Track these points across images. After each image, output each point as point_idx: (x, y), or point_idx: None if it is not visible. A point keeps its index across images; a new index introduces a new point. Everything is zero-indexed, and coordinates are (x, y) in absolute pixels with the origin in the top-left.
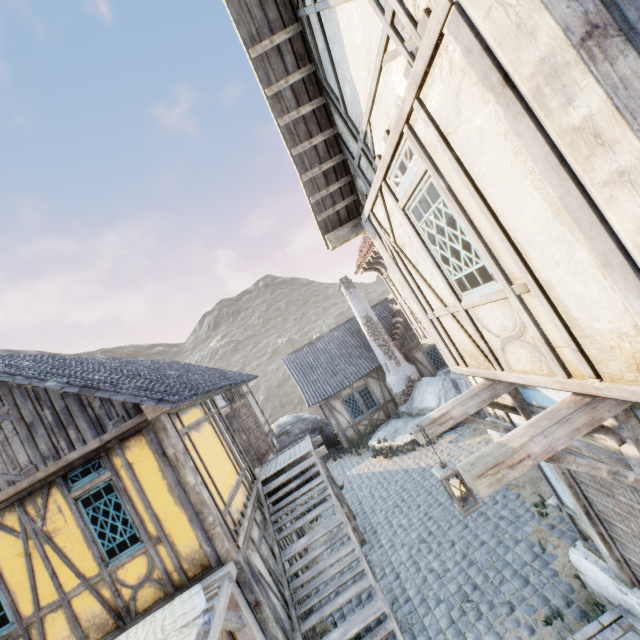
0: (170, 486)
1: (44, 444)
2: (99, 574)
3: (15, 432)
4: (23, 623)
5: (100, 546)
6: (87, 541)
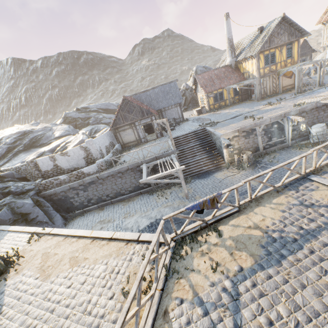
0: (297, 50)
1: (289, 38)
2: (285, 60)
3: (286, 35)
4: (276, 63)
5: (286, 56)
6: (286, 55)
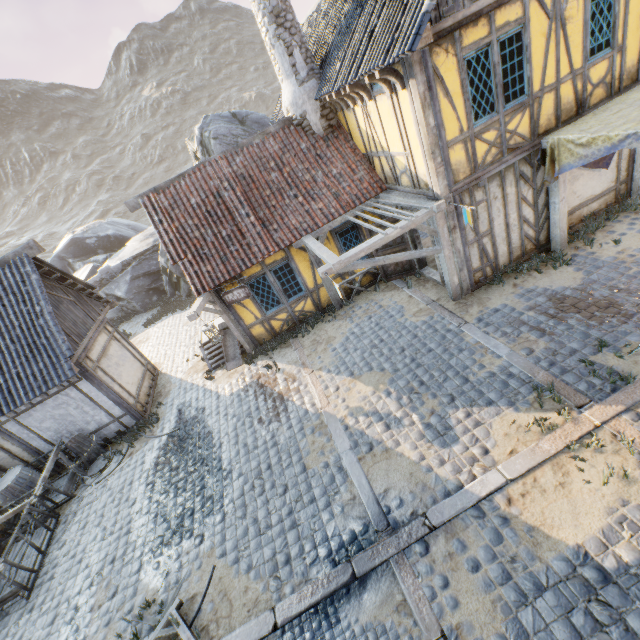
0: None
1: None
2: (581, 68)
3: None
4: (532, 97)
5: (588, 44)
6: (585, 35)
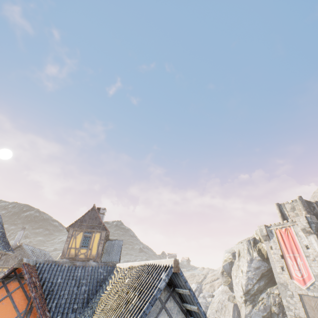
0: None
1: None
2: None
3: None
4: None
5: None
6: None
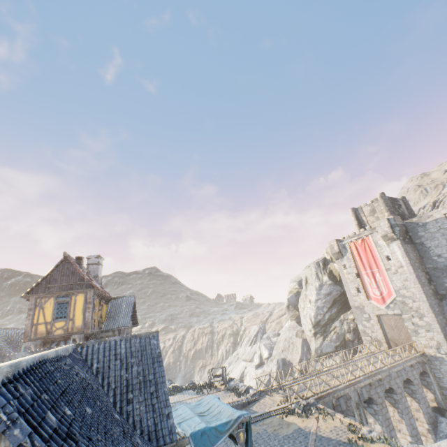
0: None
1: None
2: None
3: None
4: None
5: None
6: None
